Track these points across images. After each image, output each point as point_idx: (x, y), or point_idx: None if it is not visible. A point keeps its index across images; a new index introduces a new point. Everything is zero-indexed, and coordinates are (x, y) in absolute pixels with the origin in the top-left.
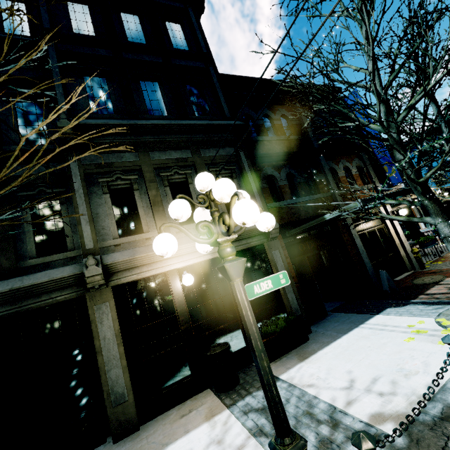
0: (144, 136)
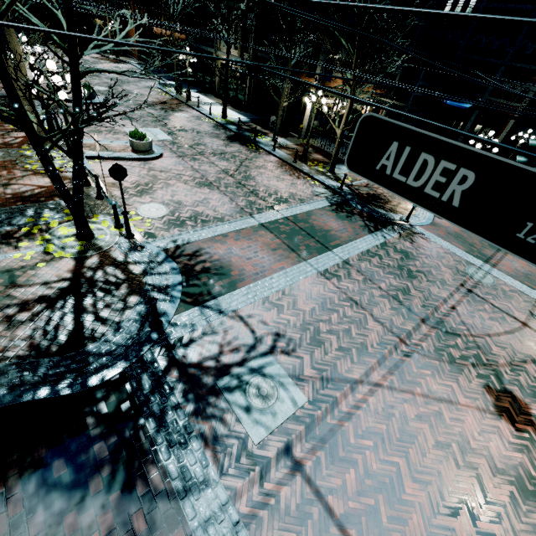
0: (232, 3)
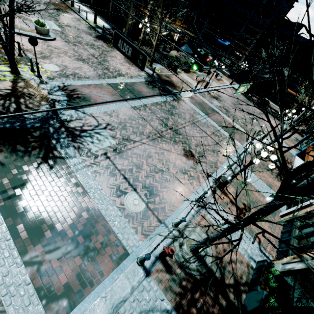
0: None
